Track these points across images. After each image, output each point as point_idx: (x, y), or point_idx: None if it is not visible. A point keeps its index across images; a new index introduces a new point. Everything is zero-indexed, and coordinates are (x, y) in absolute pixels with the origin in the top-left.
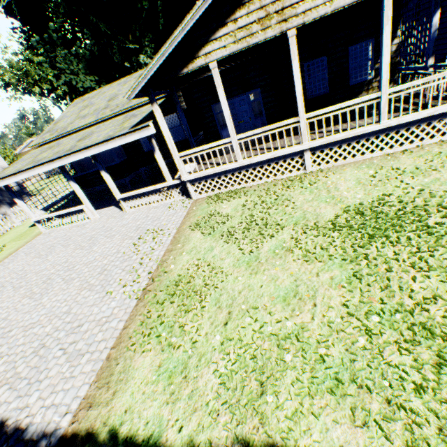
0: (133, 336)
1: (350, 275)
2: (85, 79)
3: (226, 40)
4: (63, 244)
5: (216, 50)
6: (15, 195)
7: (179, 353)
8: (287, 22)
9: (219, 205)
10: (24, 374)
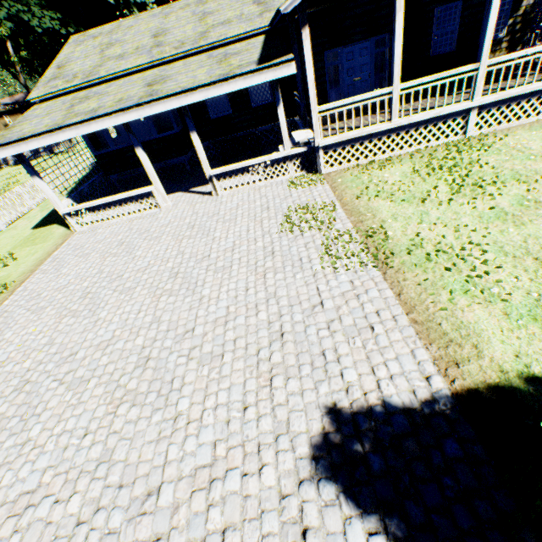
0: (424, 298)
1: None
2: (42, 14)
3: None
4: (144, 238)
5: None
6: (33, 172)
7: (517, 299)
8: None
9: (374, 175)
10: (292, 362)
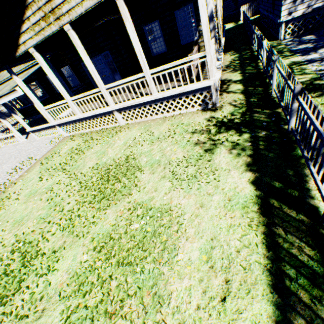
0: None
1: (46, 215)
2: None
3: (30, 32)
4: None
5: (28, 40)
6: None
7: None
8: (60, 20)
9: (67, 145)
10: None
